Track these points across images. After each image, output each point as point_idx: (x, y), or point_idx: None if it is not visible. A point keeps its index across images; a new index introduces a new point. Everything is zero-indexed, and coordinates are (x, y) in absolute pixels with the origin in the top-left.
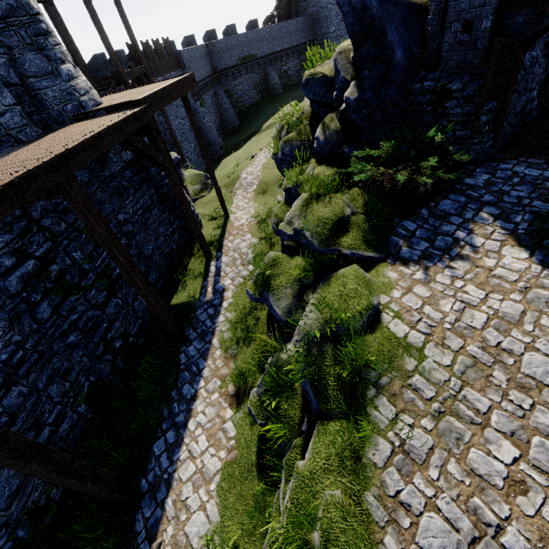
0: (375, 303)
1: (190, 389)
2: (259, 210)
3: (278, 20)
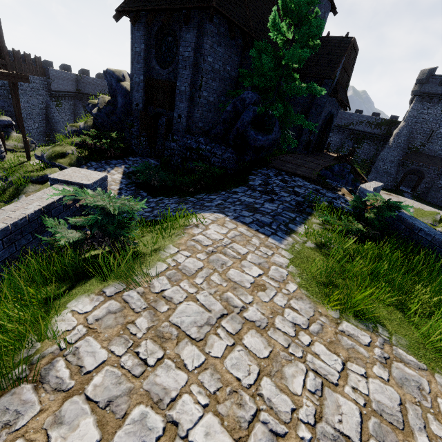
0: (48, 174)
1: None
2: None
3: None
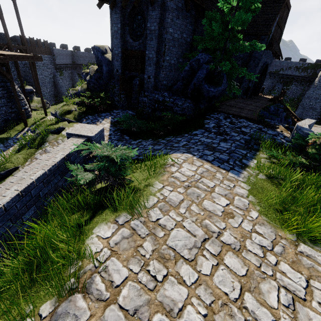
0: (61, 126)
1: None
2: None
3: None
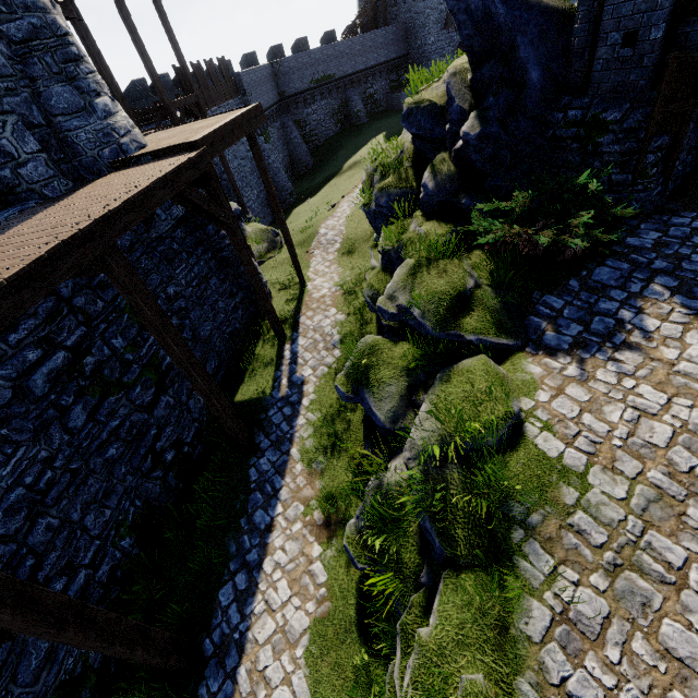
0: (515, 409)
1: (265, 517)
2: (345, 276)
3: (361, 30)
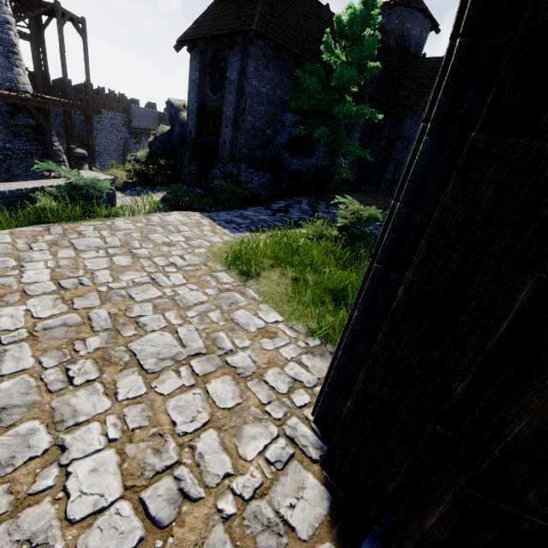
0: None
1: None
2: None
3: None
